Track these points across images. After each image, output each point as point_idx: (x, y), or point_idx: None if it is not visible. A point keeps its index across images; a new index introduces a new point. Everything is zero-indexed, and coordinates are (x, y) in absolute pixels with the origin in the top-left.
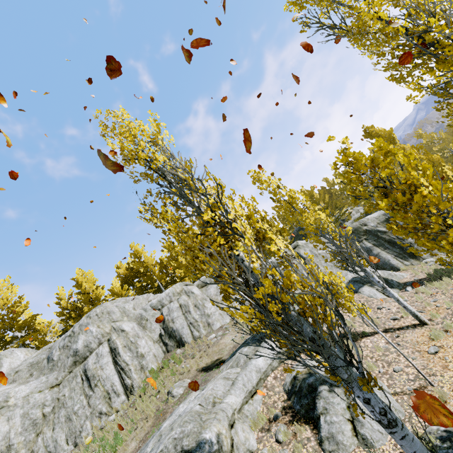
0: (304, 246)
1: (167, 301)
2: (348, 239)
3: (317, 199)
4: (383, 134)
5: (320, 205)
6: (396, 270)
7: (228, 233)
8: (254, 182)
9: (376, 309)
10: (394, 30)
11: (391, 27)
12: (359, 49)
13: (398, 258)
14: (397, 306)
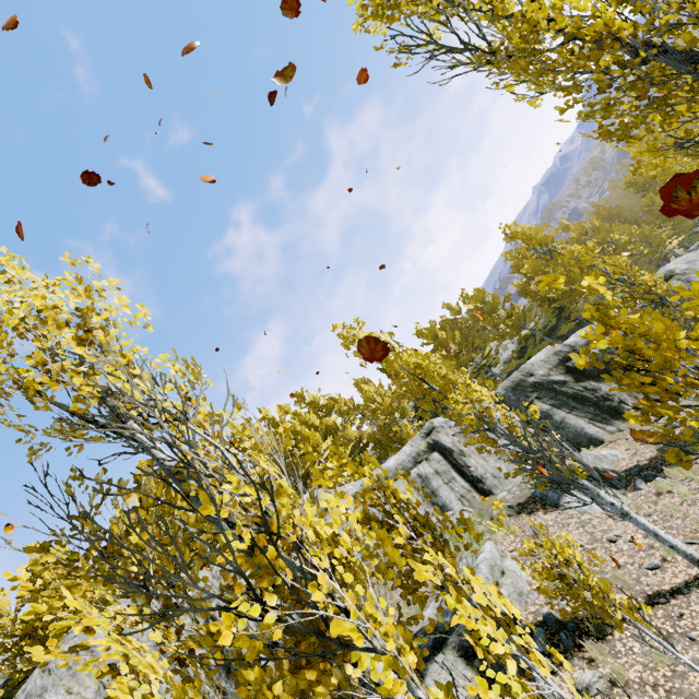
0: (445, 427)
1: (215, 590)
2: (538, 429)
3: (444, 340)
4: (535, 234)
5: (450, 348)
6: (597, 444)
7: (318, 621)
8: (346, 347)
9: (608, 543)
10: (608, 28)
11: (601, 23)
12: (510, 91)
13: (596, 423)
14: (641, 530)
